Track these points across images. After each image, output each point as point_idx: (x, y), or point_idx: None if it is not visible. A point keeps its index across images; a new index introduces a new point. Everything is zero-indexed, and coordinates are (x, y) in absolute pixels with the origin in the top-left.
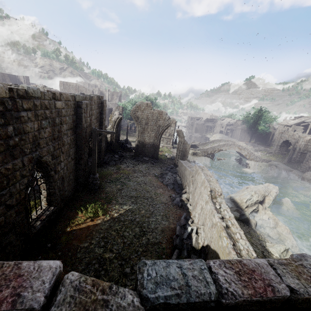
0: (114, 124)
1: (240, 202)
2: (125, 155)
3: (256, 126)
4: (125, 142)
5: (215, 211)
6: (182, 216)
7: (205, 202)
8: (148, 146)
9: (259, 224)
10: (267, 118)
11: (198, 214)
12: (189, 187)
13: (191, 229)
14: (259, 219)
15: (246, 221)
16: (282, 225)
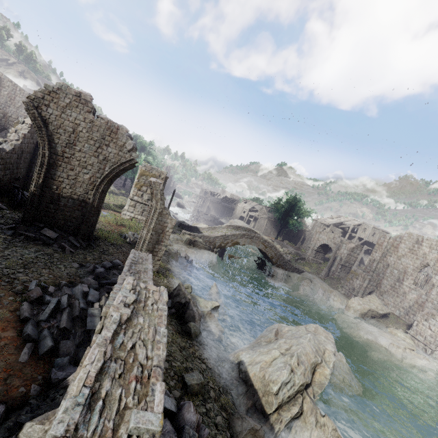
0: None
1: (263, 391)
2: None
3: (287, 218)
4: None
5: None
6: None
7: None
8: (68, 204)
9: None
10: (301, 210)
11: None
12: None
13: None
14: None
15: None
16: None
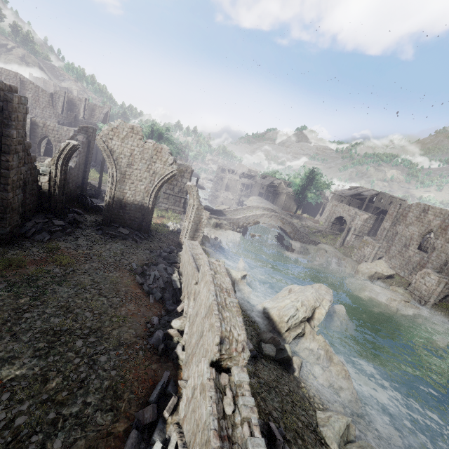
0: (59, 156)
1: (279, 321)
2: (82, 221)
3: (306, 192)
4: (96, 195)
5: (217, 444)
6: (157, 387)
7: (201, 384)
8: (132, 209)
9: (304, 360)
10: (319, 183)
11: (186, 395)
12: (189, 304)
13: (161, 448)
14: (304, 349)
15: (286, 362)
16: (338, 363)
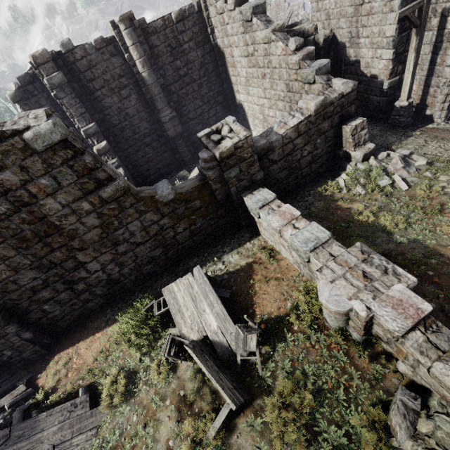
0: None
1: None
2: None
3: None
4: None
5: None
6: None
7: None
8: None
9: None
10: None
11: None
12: None
13: None
14: None
15: None
16: None
